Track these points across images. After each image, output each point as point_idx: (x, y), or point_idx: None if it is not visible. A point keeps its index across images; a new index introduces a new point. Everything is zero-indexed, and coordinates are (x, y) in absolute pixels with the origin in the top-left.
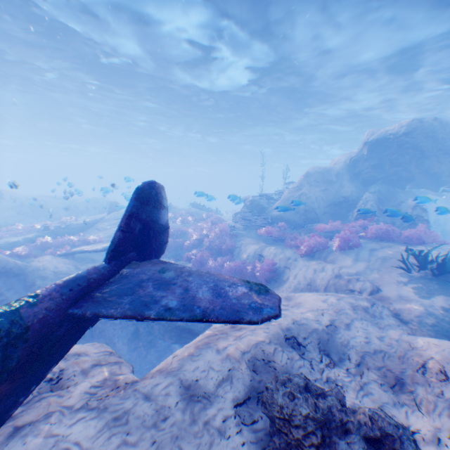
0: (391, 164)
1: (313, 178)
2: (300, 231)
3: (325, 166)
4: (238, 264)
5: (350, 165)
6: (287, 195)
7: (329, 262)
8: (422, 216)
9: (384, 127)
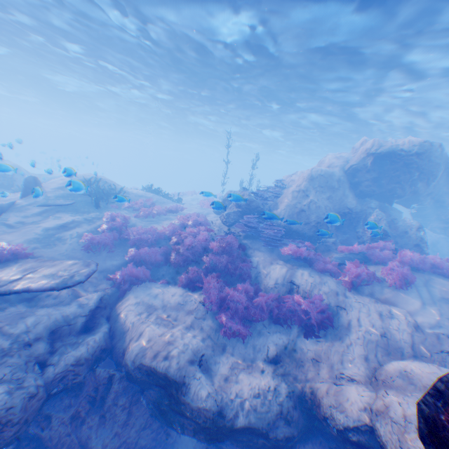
0: (390, 180)
1: (317, 182)
2: (315, 247)
3: (327, 171)
4: (270, 298)
5: (349, 173)
6: (291, 199)
7: (390, 303)
8: (424, 238)
9: (391, 141)
